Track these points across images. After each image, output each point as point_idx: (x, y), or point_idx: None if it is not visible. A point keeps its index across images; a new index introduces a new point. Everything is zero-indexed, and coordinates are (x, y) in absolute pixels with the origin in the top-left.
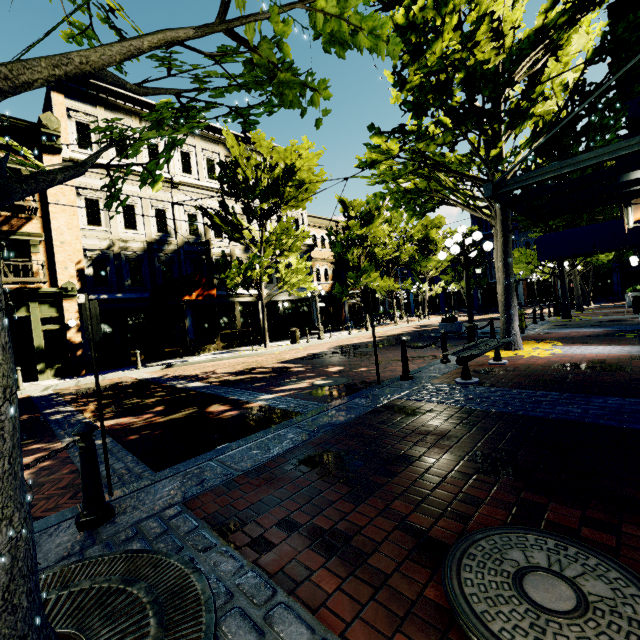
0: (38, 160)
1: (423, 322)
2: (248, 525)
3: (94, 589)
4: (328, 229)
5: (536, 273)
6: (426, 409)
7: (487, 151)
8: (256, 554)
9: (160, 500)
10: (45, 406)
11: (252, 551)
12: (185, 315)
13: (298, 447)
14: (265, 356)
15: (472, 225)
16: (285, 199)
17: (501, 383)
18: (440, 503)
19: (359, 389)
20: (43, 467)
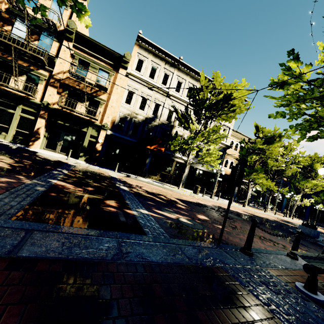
0: (117, 71)
1: (287, 219)
2: None
3: None
4: (242, 140)
5: None
6: (243, 301)
7: None
8: None
9: None
10: (62, 167)
11: None
12: (148, 157)
13: (91, 261)
14: (174, 192)
15: None
16: (220, 113)
17: None
18: None
19: (203, 239)
20: None
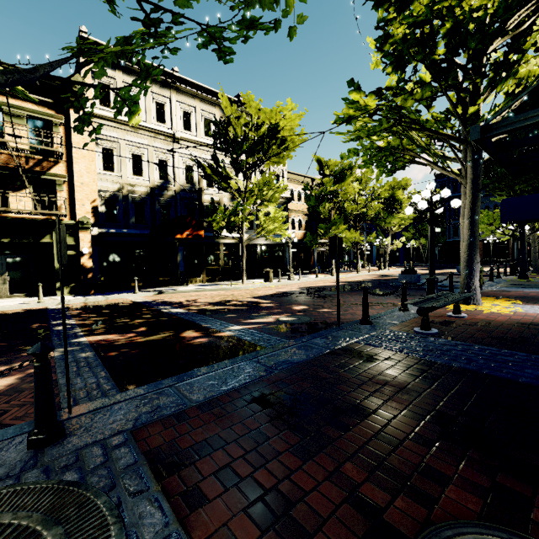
0: (66, 114)
1: (383, 272)
2: (187, 468)
3: (11, 526)
4: (304, 185)
5: (493, 235)
6: (384, 356)
7: (462, 112)
8: (187, 508)
9: (111, 424)
10: (54, 318)
11: (183, 503)
12: (177, 251)
13: (254, 382)
14: (241, 291)
15: (435, 188)
16: (268, 155)
17: (461, 337)
18: (398, 472)
19: (320, 329)
20: (30, 373)
